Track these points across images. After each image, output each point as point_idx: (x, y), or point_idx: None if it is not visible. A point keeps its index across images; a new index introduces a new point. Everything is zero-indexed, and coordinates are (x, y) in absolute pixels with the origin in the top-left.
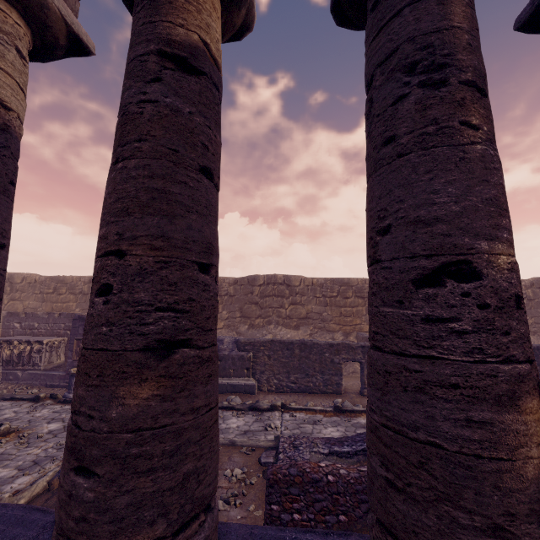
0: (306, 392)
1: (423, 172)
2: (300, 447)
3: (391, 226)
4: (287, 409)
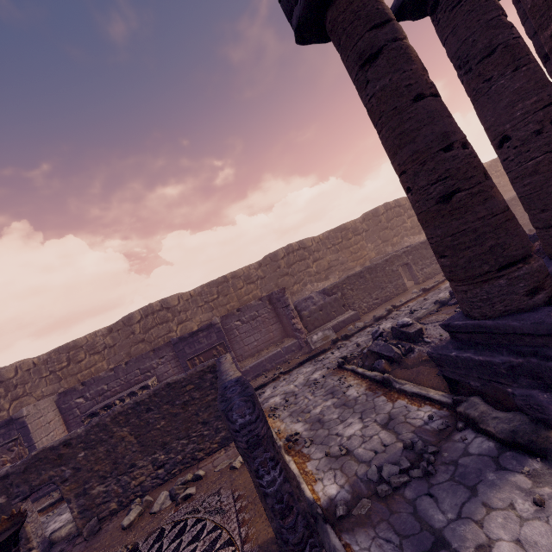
0: (388, 301)
1: None
2: None
3: None
4: (397, 308)
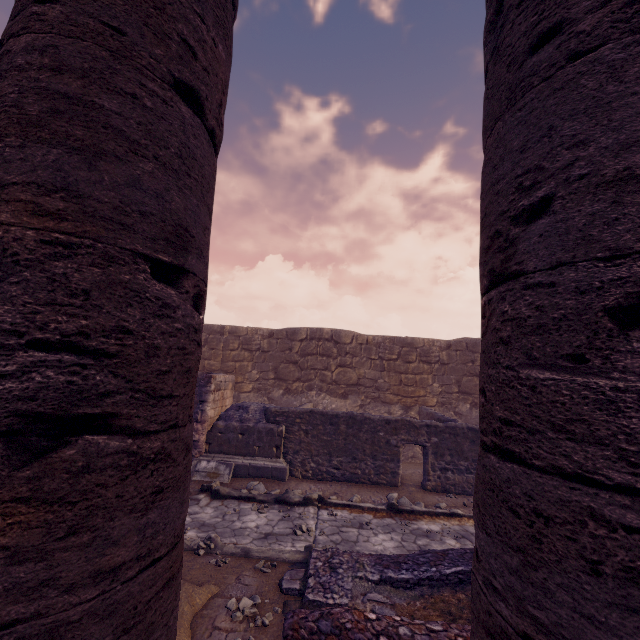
0: (352, 482)
1: (636, 76)
2: (340, 569)
3: (554, 198)
4: (325, 504)
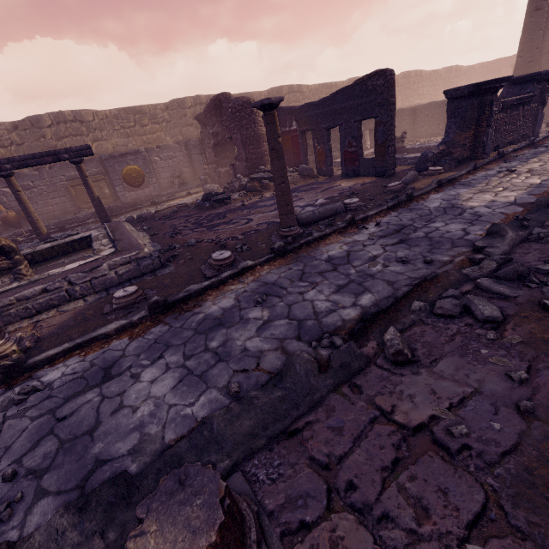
0: None
1: None
2: None
3: None
4: None
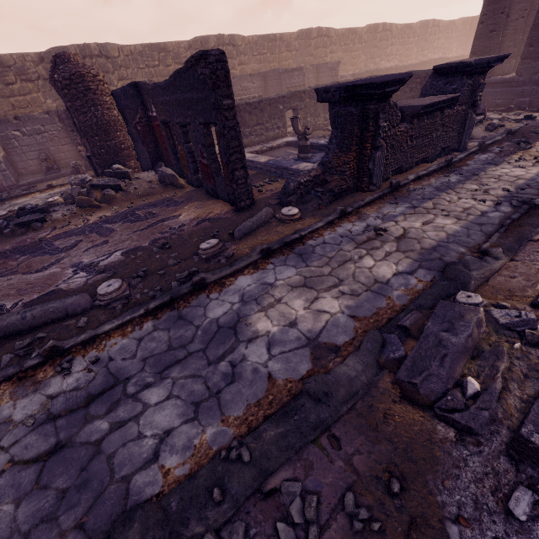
0: None
1: None
2: None
3: None
4: None
